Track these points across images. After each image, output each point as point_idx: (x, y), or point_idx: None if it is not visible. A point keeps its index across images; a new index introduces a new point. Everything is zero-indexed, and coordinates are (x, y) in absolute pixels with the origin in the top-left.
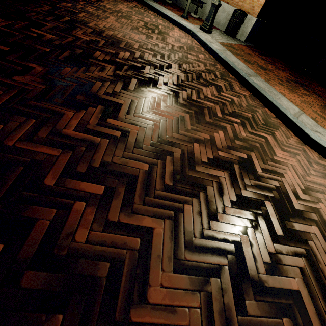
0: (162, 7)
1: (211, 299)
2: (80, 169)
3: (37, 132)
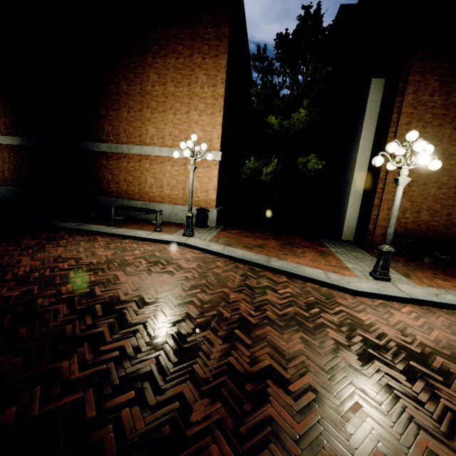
0: (130, 230)
1: None
2: (351, 451)
3: (290, 453)
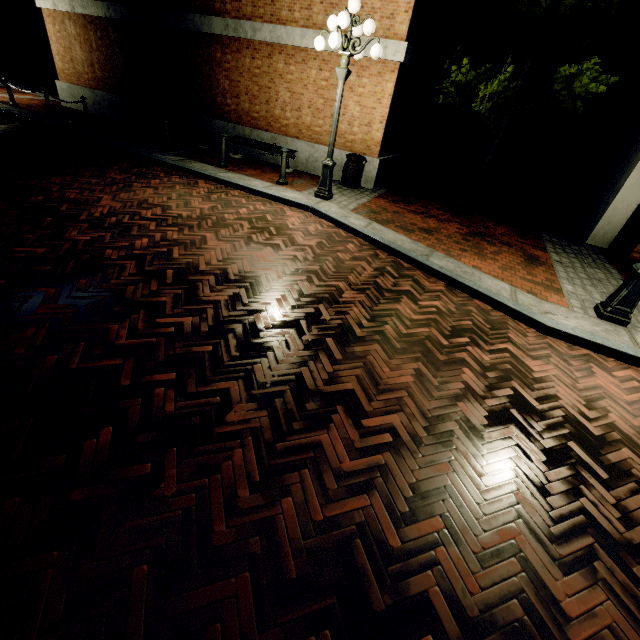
0: (244, 178)
1: (609, 585)
2: (402, 508)
3: (323, 484)
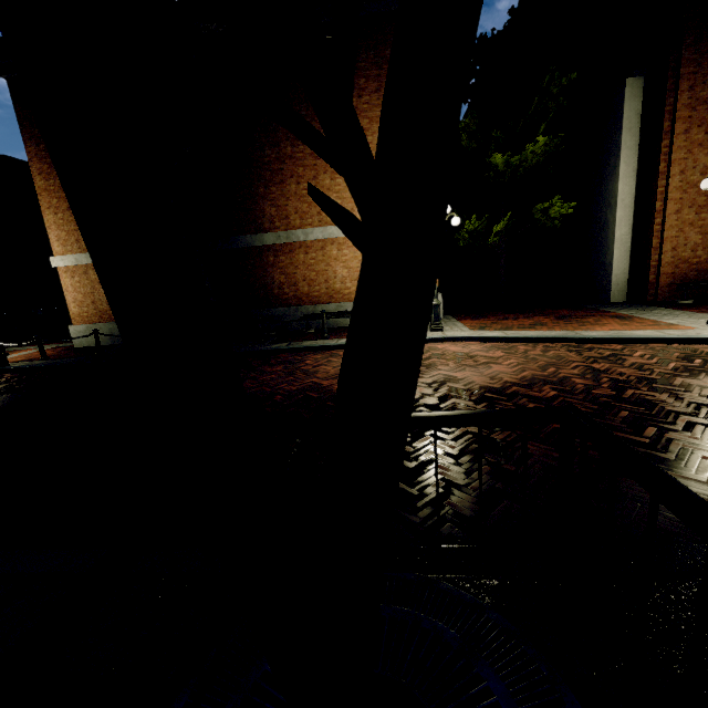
0: None
1: None
2: None
3: None
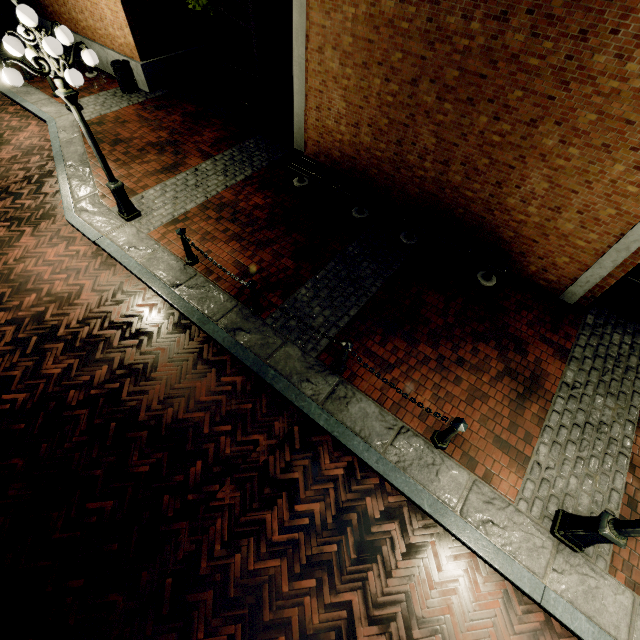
0: (31, 92)
1: None
2: None
3: None
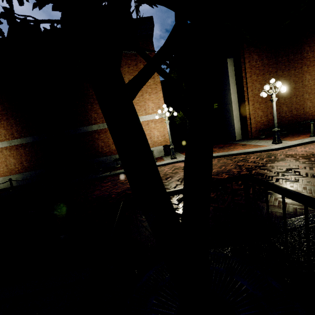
0: None
1: None
2: None
3: None
